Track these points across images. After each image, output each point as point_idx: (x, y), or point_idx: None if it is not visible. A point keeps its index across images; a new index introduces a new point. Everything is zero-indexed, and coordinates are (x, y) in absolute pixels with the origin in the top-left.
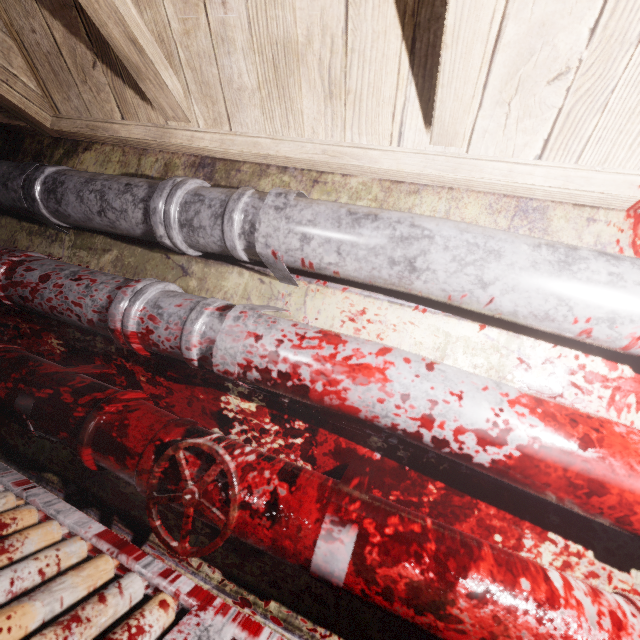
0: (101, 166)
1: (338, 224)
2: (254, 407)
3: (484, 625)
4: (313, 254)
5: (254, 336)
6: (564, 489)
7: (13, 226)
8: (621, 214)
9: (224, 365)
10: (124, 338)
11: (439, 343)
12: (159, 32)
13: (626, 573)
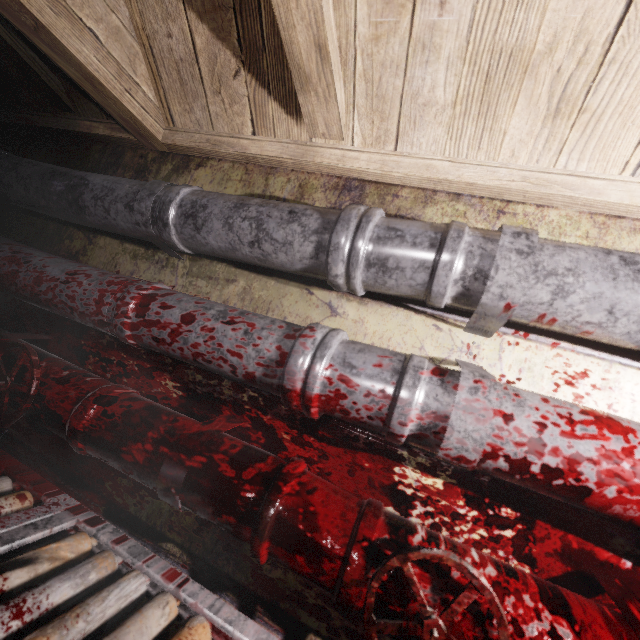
0: (219, 185)
1: (612, 276)
2: (440, 484)
3: None
4: (565, 310)
5: (501, 415)
6: None
7: (114, 247)
8: None
9: (460, 450)
10: (303, 401)
11: None
12: (337, 37)
13: None
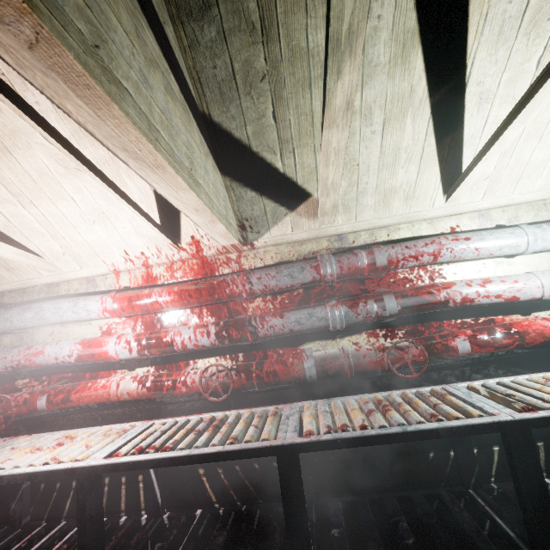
0: None
1: (19, 315)
2: (28, 380)
3: (78, 397)
4: (17, 325)
5: (5, 358)
6: (89, 359)
7: None
8: (113, 274)
9: None
10: None
11: (78, 332)
12: None
13: (135, 370)
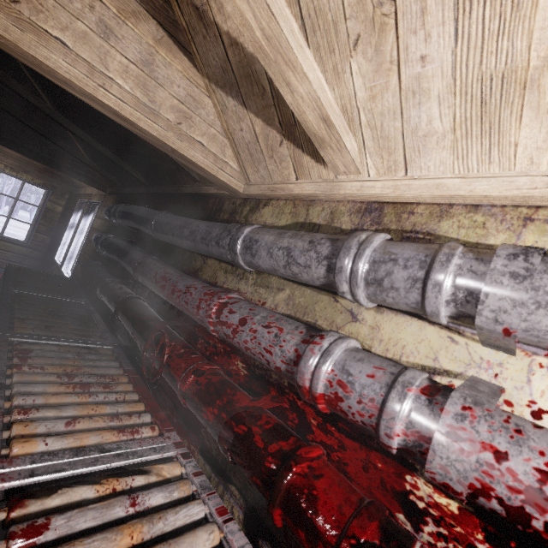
0: (276, 217)
1: None
2: (455, 507)
3: None
4: None
5: (492, 451)
6: None
7: (215, 266)
8: None
9: (444, 478)
10: (311, 397)
11: None
12: (343, 104)
13: None
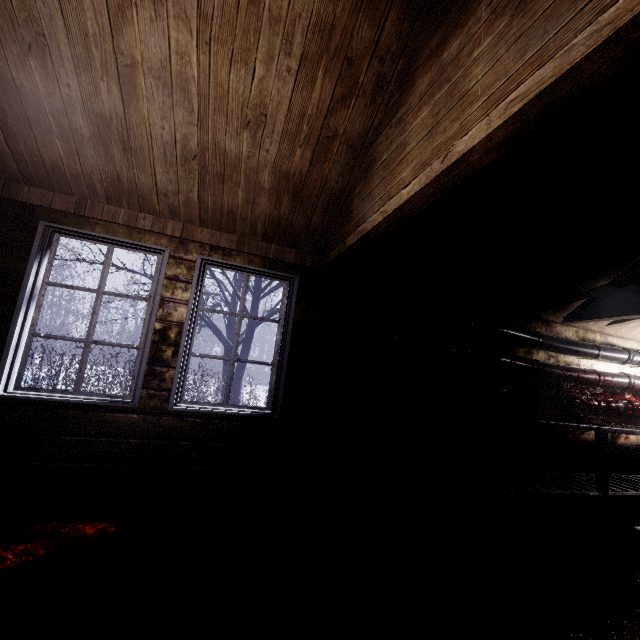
0: (580, 336)
1: None
2: (630, 396)
3: None
4: None
5: None
6: None
7: (560, 358)
8: None
9: None
10: (632, 388)
11: None
12: None
13: None
